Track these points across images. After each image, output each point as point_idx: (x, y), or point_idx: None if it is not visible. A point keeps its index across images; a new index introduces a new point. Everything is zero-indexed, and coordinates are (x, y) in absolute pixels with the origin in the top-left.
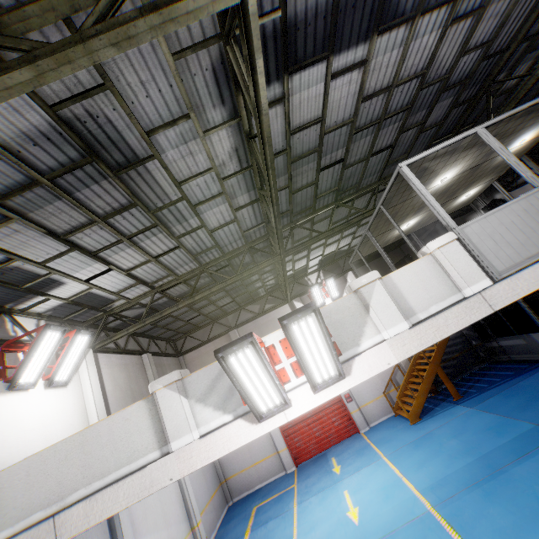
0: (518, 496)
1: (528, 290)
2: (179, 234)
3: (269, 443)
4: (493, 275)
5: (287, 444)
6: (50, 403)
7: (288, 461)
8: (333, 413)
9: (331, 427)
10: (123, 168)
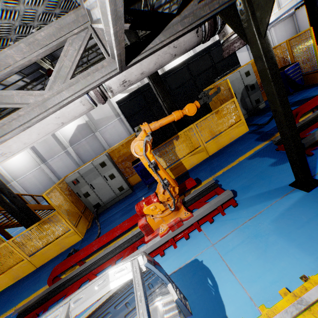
0: None
1: None
2: None
3: None
4: None
5: None
6: None
7: None
8: None
9: None
10: None
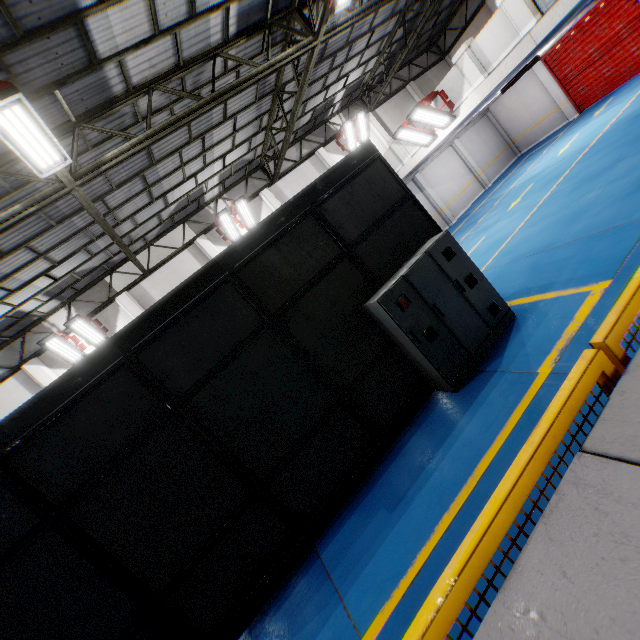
0: (637, 123)
1: (564, 16)
2: (368, 29)
3: (549, 102)
4: (542, 11)
5: (569, 97)
6: None
7: (569, 112)
8: (631, 42)
9: (627, 61)
10: (321, 58)
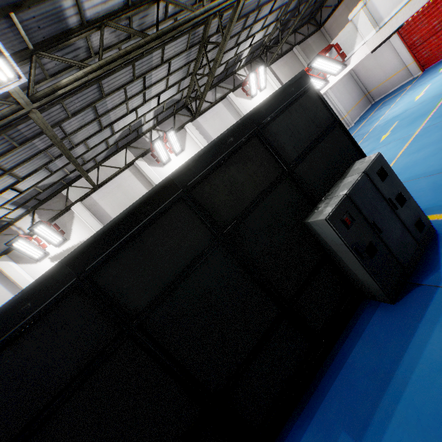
0: None
1: None
2: None
3: (398, 63)
4: None
5: (414, 59)
6: (264, 96)
7: (414, 70)
8: None
9: None
10: (238, 17)
